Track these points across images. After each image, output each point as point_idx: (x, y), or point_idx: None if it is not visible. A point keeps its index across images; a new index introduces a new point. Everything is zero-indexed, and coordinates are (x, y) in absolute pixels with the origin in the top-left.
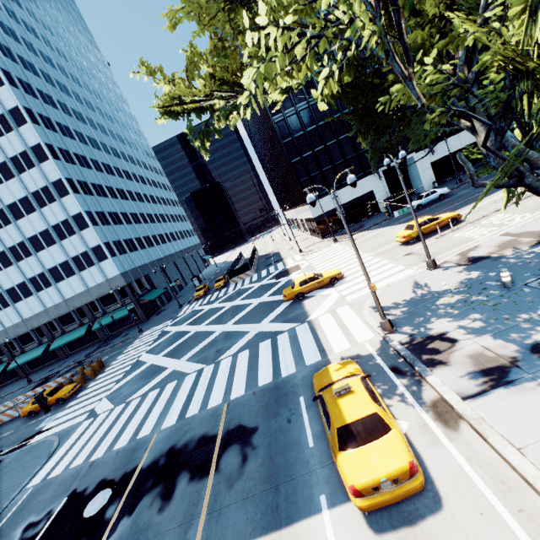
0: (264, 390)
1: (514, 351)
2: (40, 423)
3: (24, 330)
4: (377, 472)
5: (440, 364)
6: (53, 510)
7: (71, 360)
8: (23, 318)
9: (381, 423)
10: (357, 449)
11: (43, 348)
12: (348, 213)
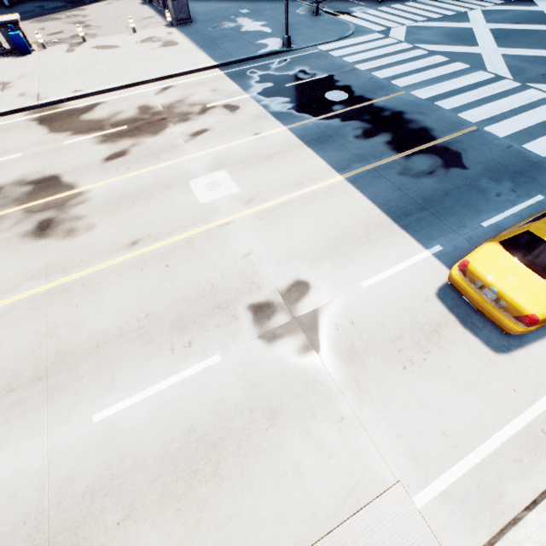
0: (521, 154)
1: None
2: (355, 6)
3: None
4: (498, 282)
5: None
6: (316, 75)
7: None
8: None
9: None
10: (513, 259)
11: None
12: None
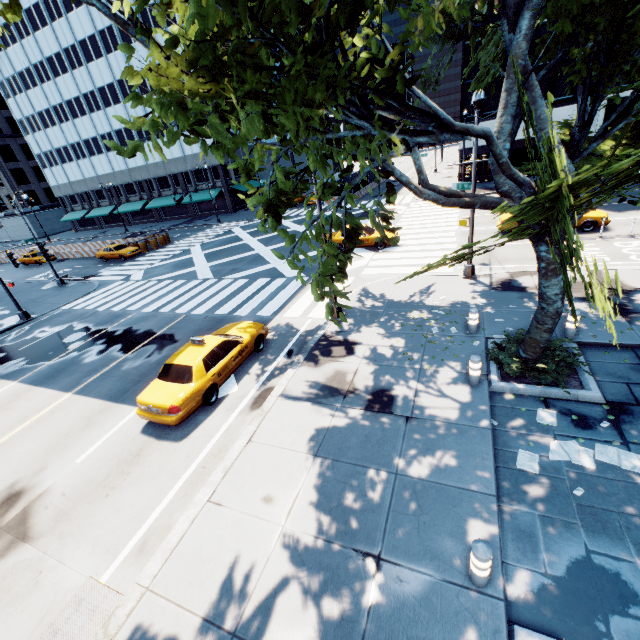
0: (213, 318)
1: (365, 385)
2: (103, 268)
3: (128, 179)
4: (152, 400)
5: (313, 364)
6: (57, 329)
7: (161, 225)
8: (128, 167)
9: (190, 375)
10: (164, 382)
11: (142, 204)
12: (514, 159)
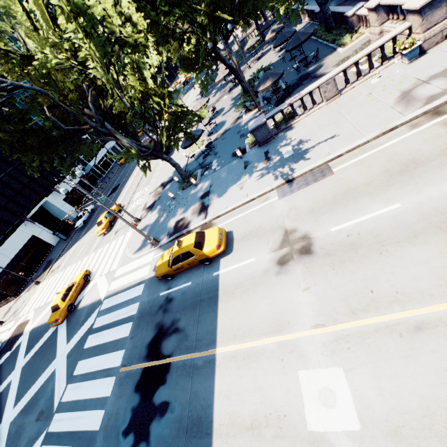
0: (135, 328)
1: (199, 203)
2: None
3: None
4: (216, 236)
5: (189, 224)
6: None
7: None
8: None
9: (201, 232)
10: (205, 243)
11: None
12: (26, 262)
